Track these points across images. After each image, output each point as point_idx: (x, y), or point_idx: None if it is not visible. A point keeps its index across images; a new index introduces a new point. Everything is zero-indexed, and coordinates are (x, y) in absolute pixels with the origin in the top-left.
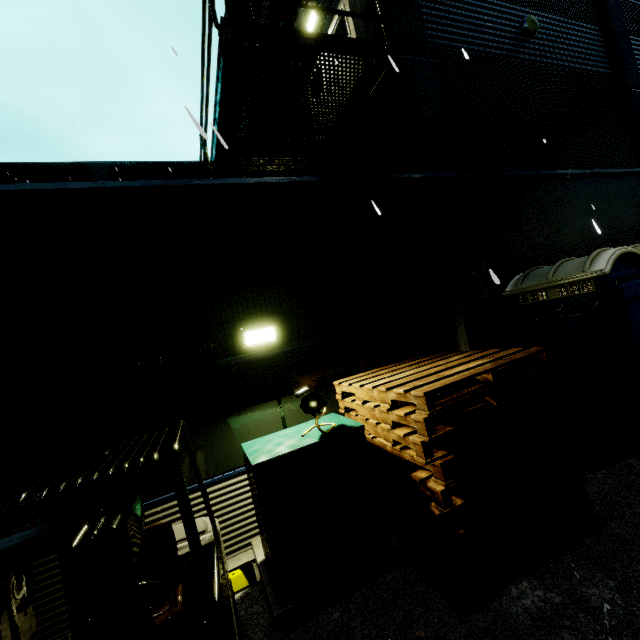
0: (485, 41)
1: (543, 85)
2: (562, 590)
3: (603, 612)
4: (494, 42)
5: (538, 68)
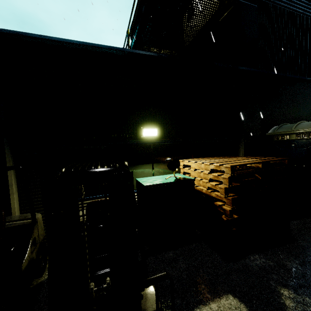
0: (286, 0)
1: (310, 30)
2: (274, 260)
3: (292, 271)
4: (290, 1)
5: (309, 20)
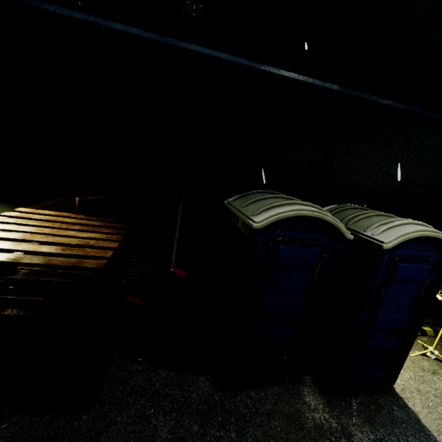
0: None
1: None
2: None
3: None
4: None
5: None
